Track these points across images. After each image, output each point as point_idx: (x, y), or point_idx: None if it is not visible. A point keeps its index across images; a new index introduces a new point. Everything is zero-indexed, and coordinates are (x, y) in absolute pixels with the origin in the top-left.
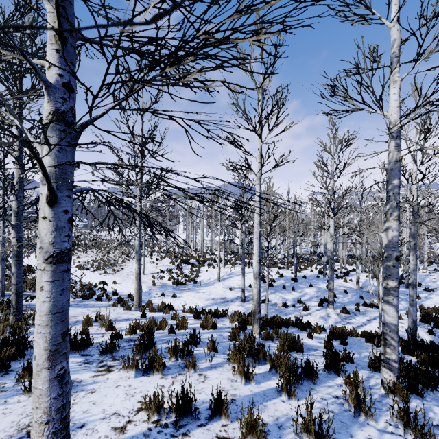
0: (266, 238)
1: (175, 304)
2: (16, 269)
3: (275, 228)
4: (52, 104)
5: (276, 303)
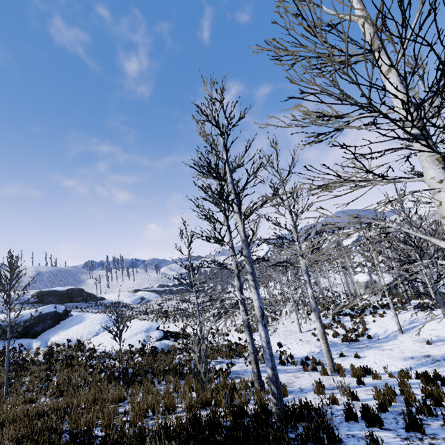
0: None
1: (366, 367)
2: (250, 338)
3: None
4: None
5: None
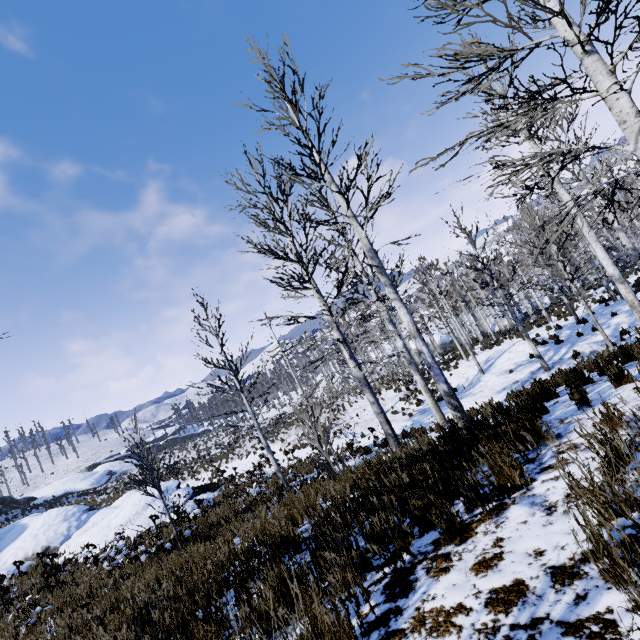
0: (562, 261)
1: None
2: (373, 397)
3: (552, 253)
4: (635, 107)
5: (593, 351)
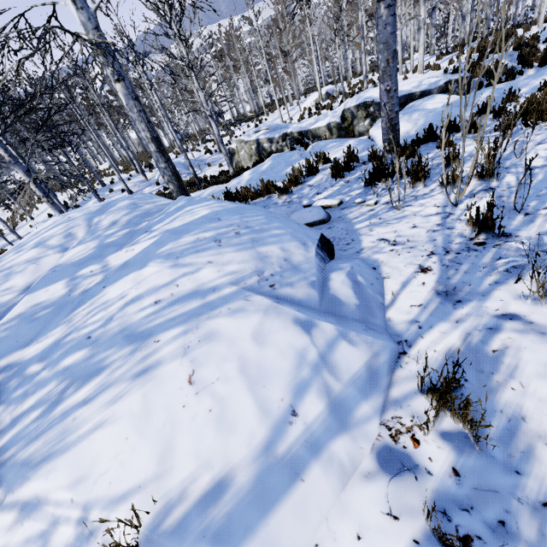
0: None
1: None
2: None
3: None
4: None
5: None
